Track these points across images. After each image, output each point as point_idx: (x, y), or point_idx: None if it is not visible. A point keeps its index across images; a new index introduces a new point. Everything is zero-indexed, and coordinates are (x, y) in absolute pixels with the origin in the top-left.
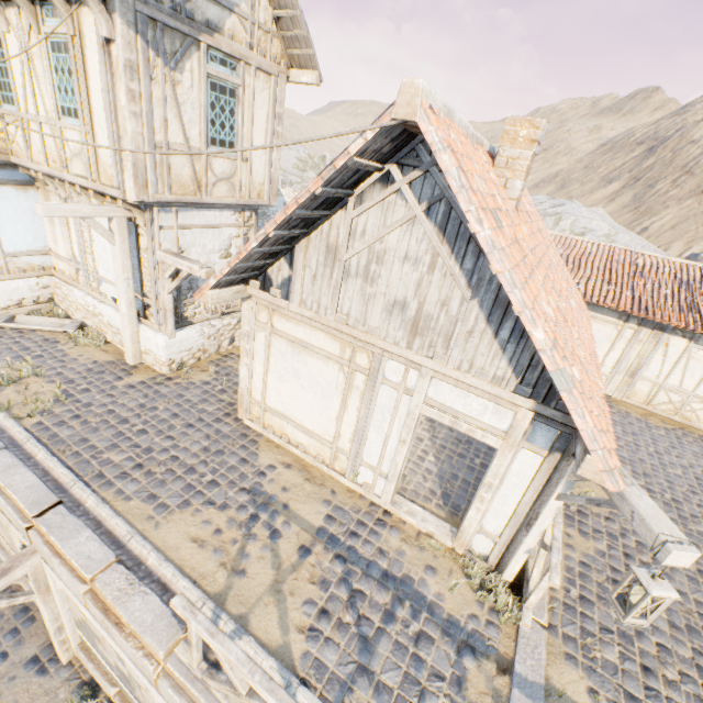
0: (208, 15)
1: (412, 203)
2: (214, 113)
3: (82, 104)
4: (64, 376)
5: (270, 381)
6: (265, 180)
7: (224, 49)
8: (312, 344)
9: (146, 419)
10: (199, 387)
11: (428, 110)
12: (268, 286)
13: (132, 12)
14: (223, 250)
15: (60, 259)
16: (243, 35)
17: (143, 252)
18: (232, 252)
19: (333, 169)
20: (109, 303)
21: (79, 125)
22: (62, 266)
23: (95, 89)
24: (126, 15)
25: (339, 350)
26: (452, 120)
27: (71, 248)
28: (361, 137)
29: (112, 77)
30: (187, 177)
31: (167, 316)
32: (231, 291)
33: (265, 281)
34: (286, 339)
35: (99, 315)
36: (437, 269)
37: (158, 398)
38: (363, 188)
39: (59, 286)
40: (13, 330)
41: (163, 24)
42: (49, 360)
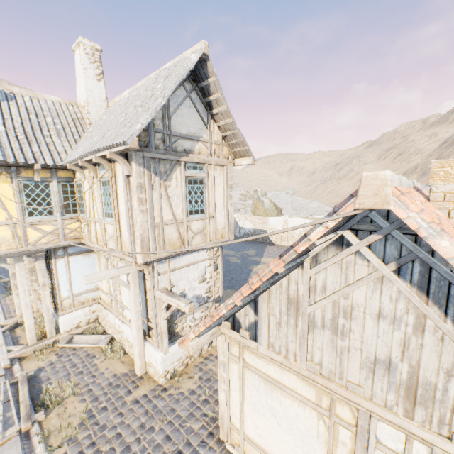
0: (185, 147)
1: (376, 263)
2: (191, 196)
3: (115, 210)
4: (92, 393)
5: (246, 411)
6: (225, 225)
7: (195, 161)
8: (284, 383)
9: (144, 444)
10: (187, 397)
11: (401, 195)
12: (237, 326)
13: (142, 158)
14: (200, 277)
15: (103, 293)
16: (205, 150)
17: (148, 290)
18: (206, 276)
19: (294, 253)
20: (127, 323)
21: (113, 221)
22: (104, 297)
23: (121, 201)
24: (138, 161)
25: (315, 396)
26: (401, 185)
27: (109, 286)
28: (321, 226)
29: (130, 194)
30: (175, 238)
31: (163, 337)
32: (207, 335)
33: (234, 322)
34: (257, 374)
35: (121, 332)
36: (428, 331)
37: (155, 414)
38: (316, 250)
39: (101, 310)
40: (70, 347)
41: (159, 159)
42: (86, 376)
